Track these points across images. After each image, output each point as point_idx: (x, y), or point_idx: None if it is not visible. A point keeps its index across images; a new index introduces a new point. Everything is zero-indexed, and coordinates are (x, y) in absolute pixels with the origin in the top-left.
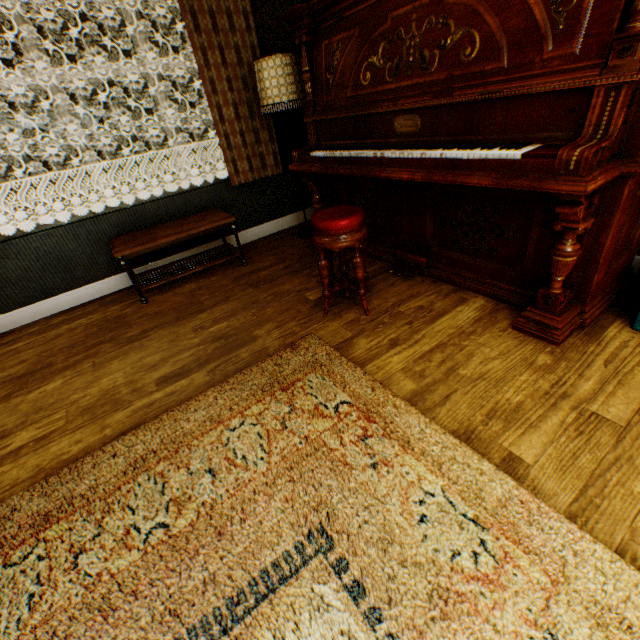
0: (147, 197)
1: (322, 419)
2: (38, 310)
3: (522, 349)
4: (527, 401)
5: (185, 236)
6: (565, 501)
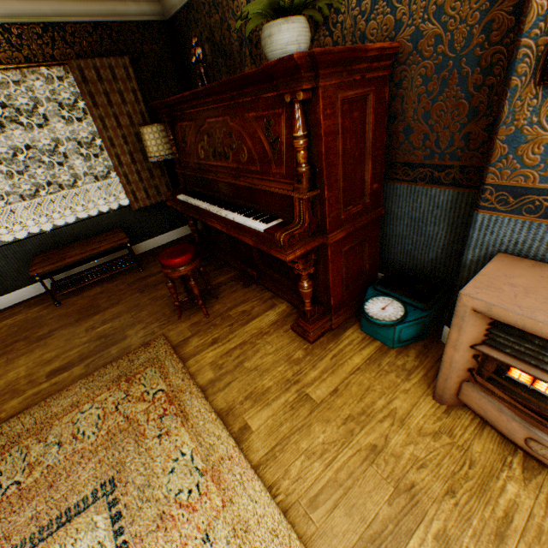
0: (64, 222)
1: (144, 402)
2: None
3: (290, 346)
4: (274, 386)
5: (89, 255)
6: (261, 454)
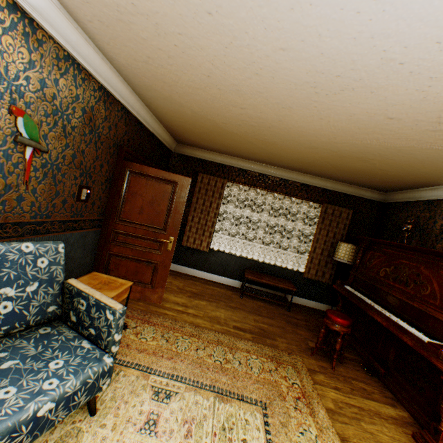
0: (267, 261)
1: (285, 381)
2: (207, 275)
3: None
4: None
5: (272, 283)
6: None
